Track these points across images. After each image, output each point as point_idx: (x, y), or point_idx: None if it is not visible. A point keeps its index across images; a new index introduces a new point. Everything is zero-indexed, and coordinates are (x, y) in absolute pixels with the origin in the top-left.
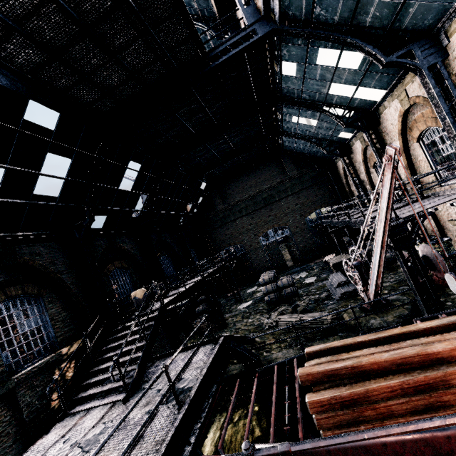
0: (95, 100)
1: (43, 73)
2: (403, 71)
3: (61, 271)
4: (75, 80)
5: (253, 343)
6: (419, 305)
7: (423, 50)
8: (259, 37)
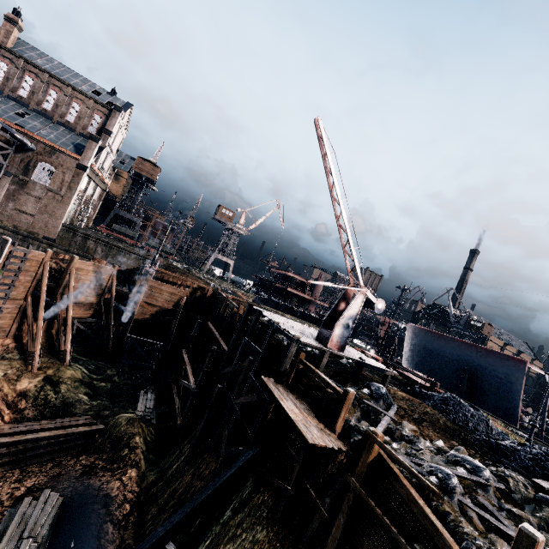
0: None
1: None
2: None
3: None
4: None
5: None
6: None
7: None
8: None
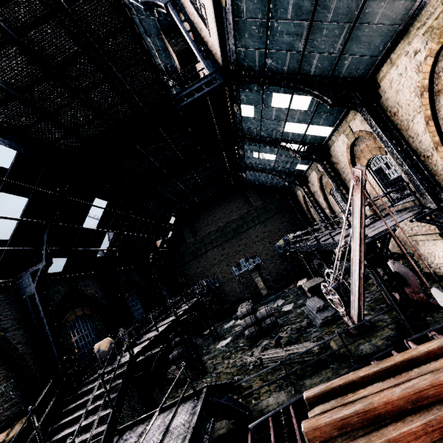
0: (58, 138)
1: (0, 111)
2: (345, 111)
3: (6, 328)
4: (36, 118)
5: (238, 390)
6: (403, 323)
7: (360, 93)
8: (220, 83)
